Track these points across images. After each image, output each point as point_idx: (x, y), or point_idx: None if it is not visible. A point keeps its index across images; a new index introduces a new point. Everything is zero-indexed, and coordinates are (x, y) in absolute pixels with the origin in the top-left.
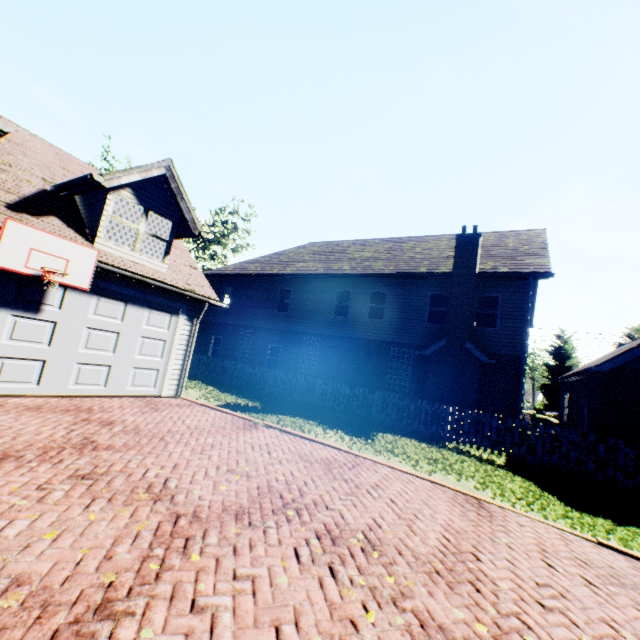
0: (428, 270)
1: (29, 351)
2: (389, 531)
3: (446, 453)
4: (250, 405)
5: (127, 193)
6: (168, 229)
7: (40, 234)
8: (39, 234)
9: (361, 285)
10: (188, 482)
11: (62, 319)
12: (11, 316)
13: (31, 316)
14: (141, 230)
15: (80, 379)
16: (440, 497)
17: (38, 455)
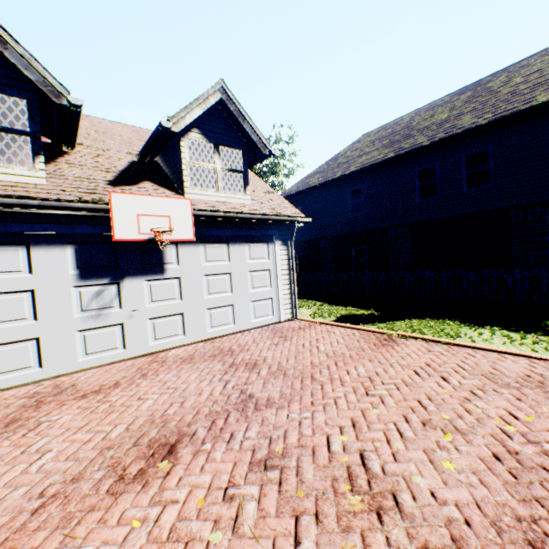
0: None
1: (168, 308)
2: None
3: None
4: (365, 314)
5: (195, 134)
6: (239, 160)
7: (139, 199)
8: (138, 199)
9: (447, 153)
10: (391, 458)
11: (183, 273)
12: (145, 282)
13: (159, 277)
14: (217, 168)
15: (213, 322)
16: None
17: (208, 429)
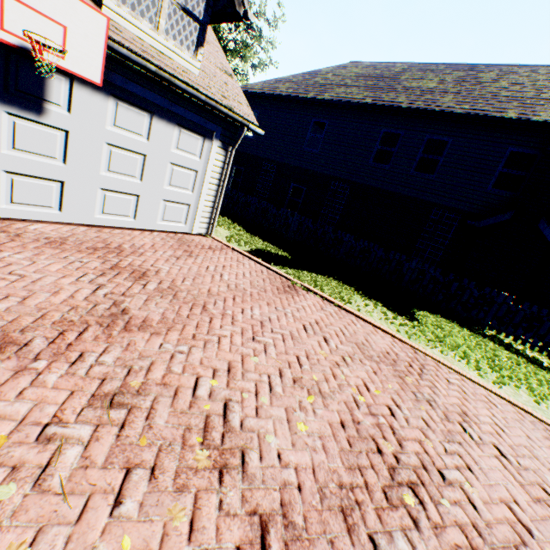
0: (521, 115)
1: (40, 168)
2: (546, 545)
3: (493, 347)
4: (279, 255)
5: None
6: (201, 1)
7: None
8: None
9: (417, 127)
10: (254, 413)
11: (74, 128)
12: (5, 114)
13: (32, 118)
14: None
15: (106, 208)
16: (539, 439)
17: (50, 341)
